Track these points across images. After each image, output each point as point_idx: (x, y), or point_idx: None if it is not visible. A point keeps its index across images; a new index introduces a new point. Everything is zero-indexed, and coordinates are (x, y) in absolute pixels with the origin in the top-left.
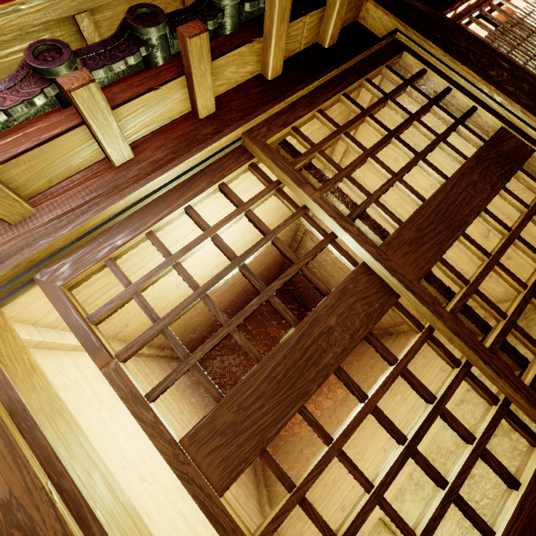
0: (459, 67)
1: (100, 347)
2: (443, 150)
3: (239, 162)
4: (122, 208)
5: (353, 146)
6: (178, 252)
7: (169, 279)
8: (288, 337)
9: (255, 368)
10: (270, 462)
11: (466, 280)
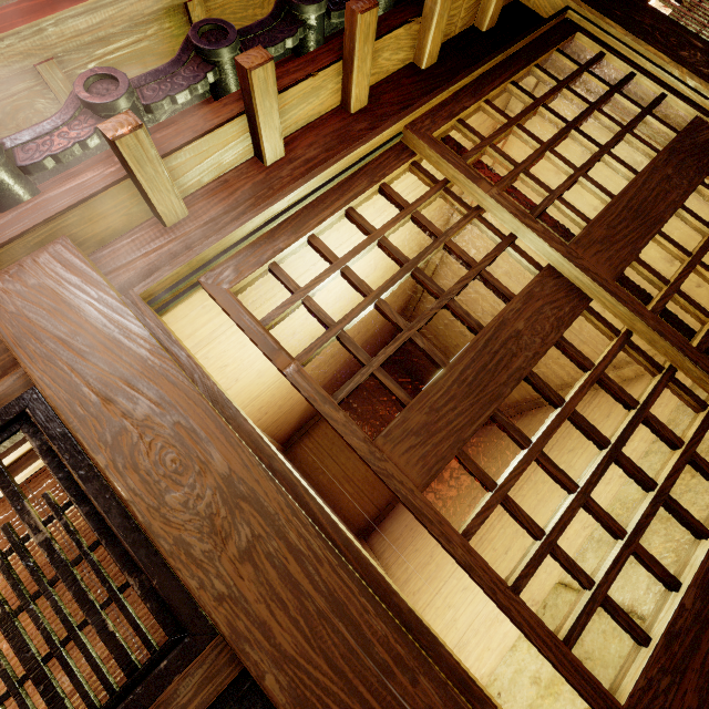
0: (644, 48)
1: (279, 350)
2: (629, 143)
3: (401, 159)
4: (284, 208)
5: (526, 141)
6: (346, 255)
7: (288, 322)
8: (474, 341)
9: (442, 372)
10: (468, 462)
11: (665, 280)
